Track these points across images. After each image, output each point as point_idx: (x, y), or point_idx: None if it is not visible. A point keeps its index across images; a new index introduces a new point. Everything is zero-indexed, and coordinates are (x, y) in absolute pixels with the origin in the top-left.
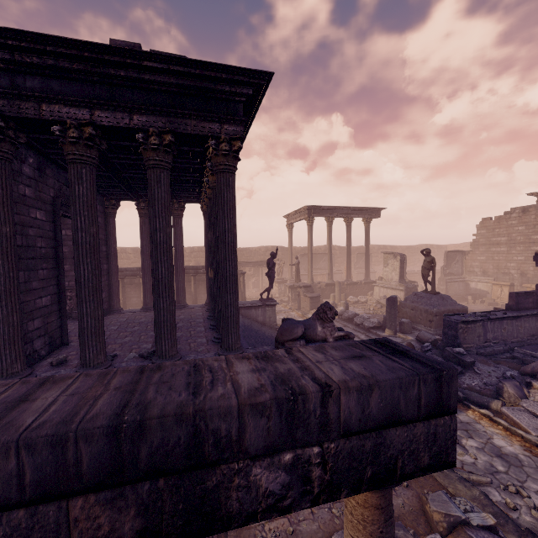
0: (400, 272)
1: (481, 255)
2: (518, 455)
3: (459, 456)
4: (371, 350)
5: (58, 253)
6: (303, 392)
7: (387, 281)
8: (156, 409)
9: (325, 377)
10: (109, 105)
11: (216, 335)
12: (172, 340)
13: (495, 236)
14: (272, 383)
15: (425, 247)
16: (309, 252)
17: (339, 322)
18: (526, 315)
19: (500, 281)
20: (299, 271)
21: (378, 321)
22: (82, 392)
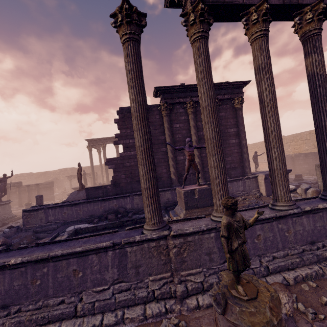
0: None
1: None
2: None
3: None
4: None
5: None
6: None
7: None
8: None
9: None
10: None
11: None
12: None
13: None
14: None
15: None
16: (91, 167)
17: None
18: (83, 202)
19: None
20: (85, 179)
21: None
22: None
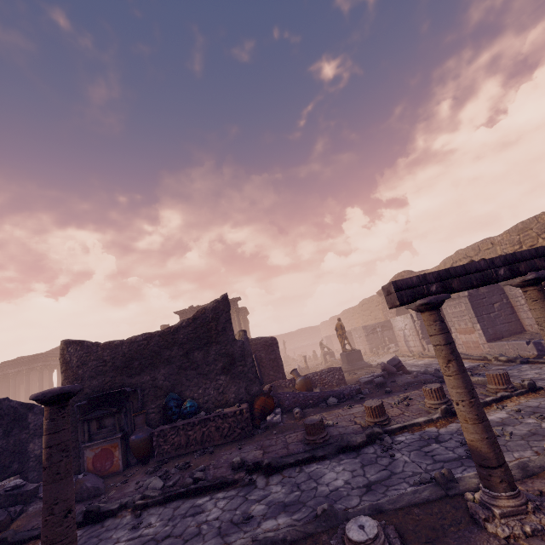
0: None
1: None
2: None
3: None
4: None
5: (18, 395)
6: None
7: None
8: None
9: None
10: (17, 367)
11: None
12: None
13: None
14: None
15: (301, 330)
16: None
17: None
18: None
19: None
20: None
21: None
22: None
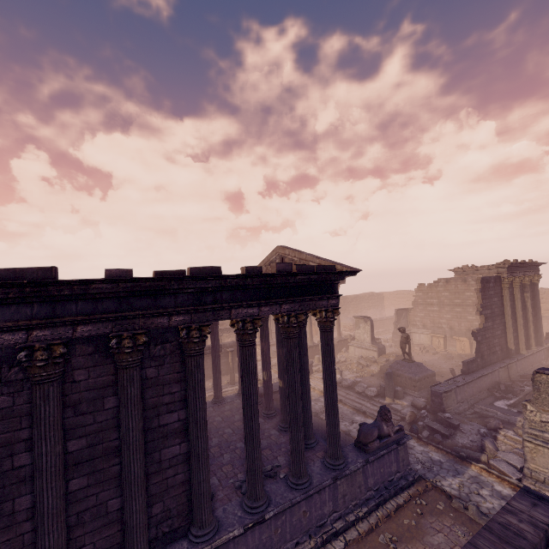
0: (371, 335)
1: (420, 312)
2: (511, 495)
3: (483, 504)
4: (532, 498)
5: None
6: (546, 529)
7: (360, 341)
8: (527, 548)
9: (542, 520)
10: (270, 302)
11: (305, 442)
12: (305, 462)
13: (429, 298)
14: (534, 527)
15: (368, 295)
16: None
17: (340, 390)
18: (475, 378)
19: (436, 333)
20: None
21: (377, 390)
22: (495, 547)
